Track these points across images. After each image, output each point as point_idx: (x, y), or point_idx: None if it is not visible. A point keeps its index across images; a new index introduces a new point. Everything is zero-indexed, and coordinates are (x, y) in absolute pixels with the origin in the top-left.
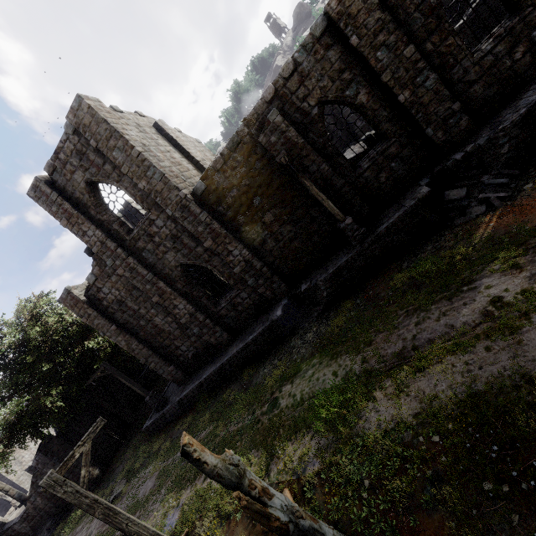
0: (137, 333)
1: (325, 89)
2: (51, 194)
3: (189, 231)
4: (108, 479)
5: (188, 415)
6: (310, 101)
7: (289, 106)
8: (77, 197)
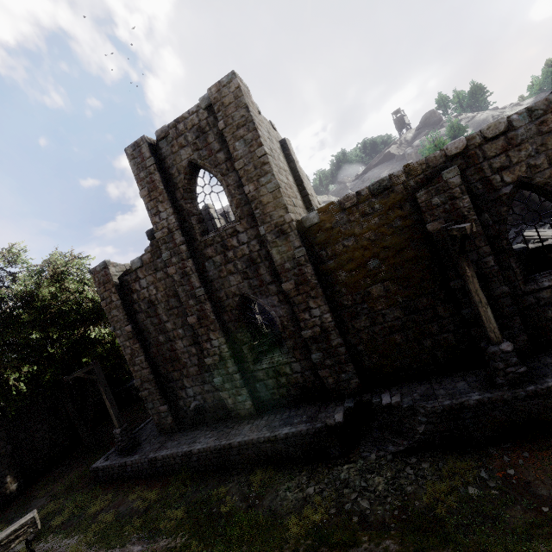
0: (149, 347)
1: (534, 168)
2: (148, 159)
3: (272, 262)
4: (18, 509)
5: (153, 487)
6: (505, 176)
7: (473, 171)
8: (172, 173)
